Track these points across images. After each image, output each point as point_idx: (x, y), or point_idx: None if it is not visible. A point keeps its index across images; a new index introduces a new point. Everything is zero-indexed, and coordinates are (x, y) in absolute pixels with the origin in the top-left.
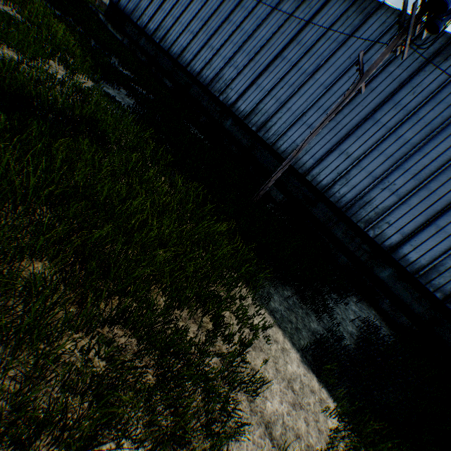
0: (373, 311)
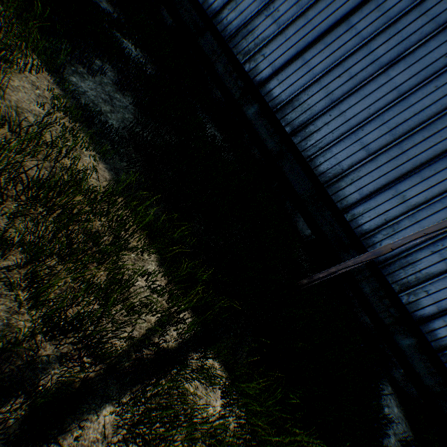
0: (388, 384)
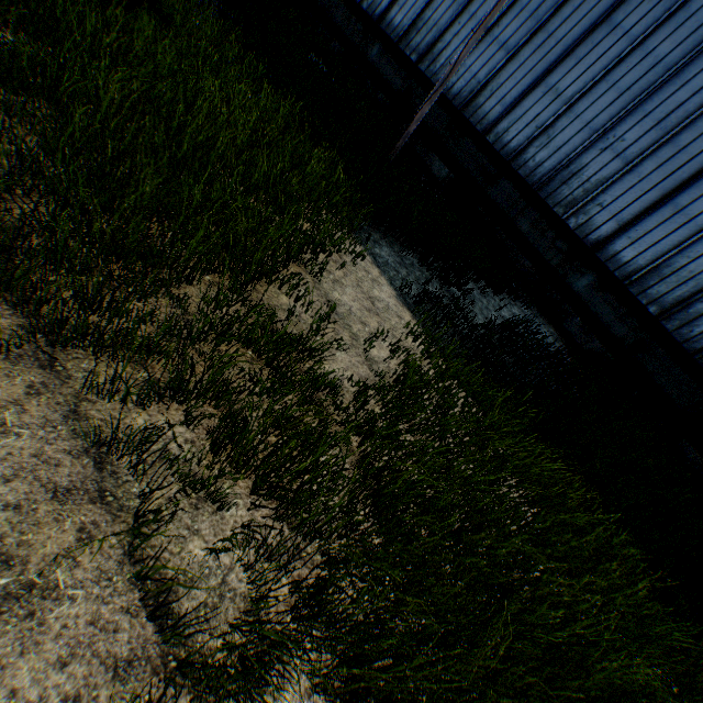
0: (553, 330)
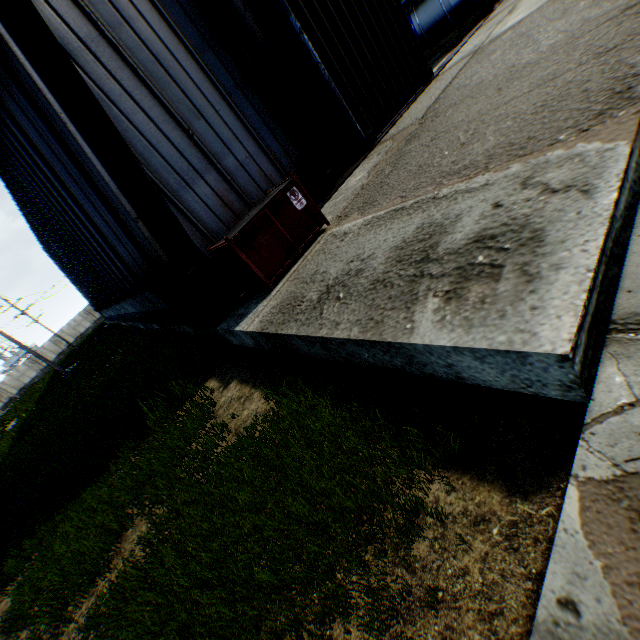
0: None
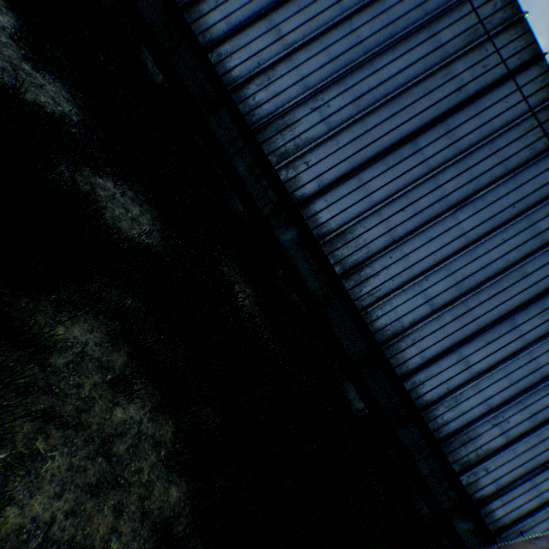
0: None
